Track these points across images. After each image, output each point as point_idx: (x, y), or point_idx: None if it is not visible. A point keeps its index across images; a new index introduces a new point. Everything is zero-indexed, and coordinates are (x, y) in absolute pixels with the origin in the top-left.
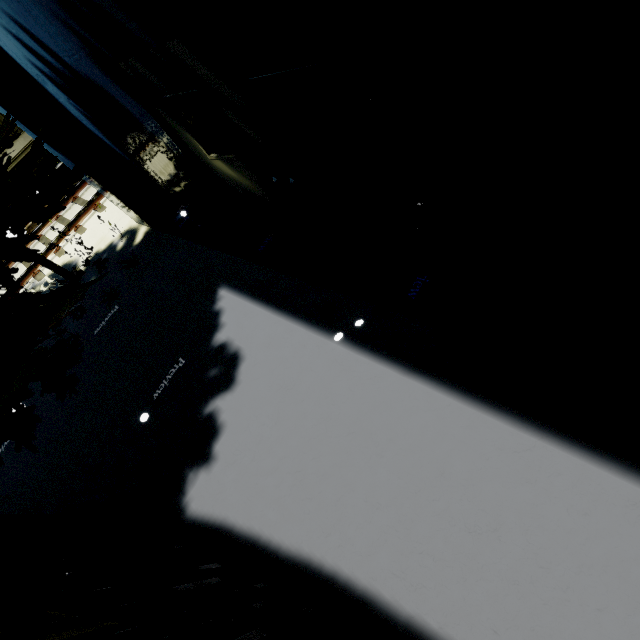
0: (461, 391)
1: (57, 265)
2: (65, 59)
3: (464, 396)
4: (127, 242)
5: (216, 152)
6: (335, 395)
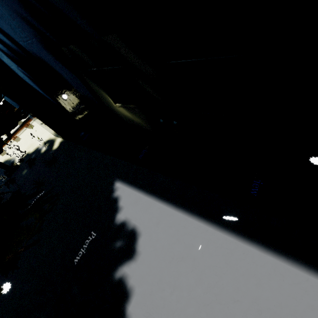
0: (313, 269)
1: (1, 163)
2: (20, 43)
3: (317, 273)
4: (48, 148)
5: (120, 102)
6: (216, 267)
